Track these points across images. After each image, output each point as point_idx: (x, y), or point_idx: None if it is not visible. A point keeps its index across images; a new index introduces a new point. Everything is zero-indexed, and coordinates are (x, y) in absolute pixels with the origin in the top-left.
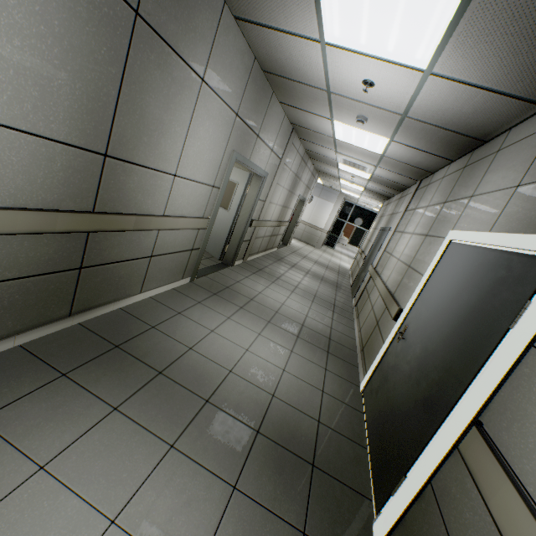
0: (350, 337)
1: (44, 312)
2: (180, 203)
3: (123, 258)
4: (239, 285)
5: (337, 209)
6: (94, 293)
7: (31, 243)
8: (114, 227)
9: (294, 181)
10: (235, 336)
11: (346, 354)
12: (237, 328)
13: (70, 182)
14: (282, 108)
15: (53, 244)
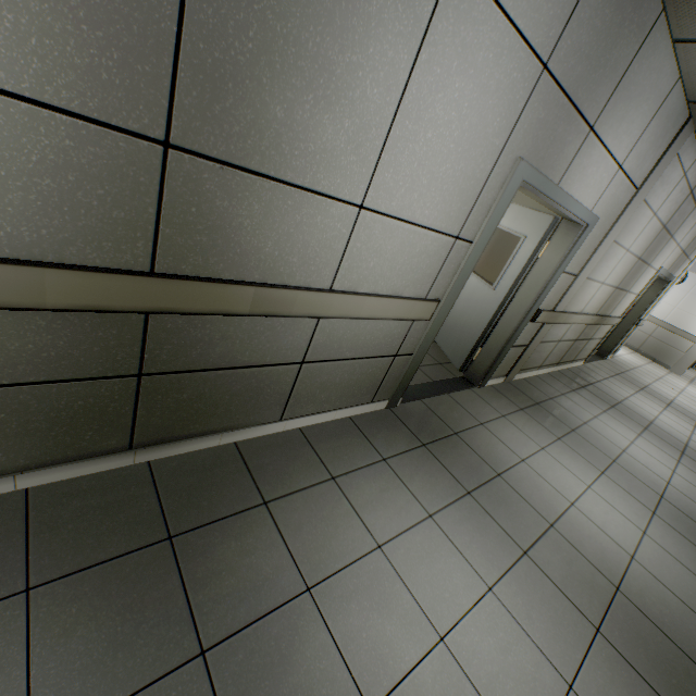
0: None
1: (73, 441)
2: (372, 268)
3: (237, 362)
4: (482, 432)
5: None
6: (178, 416)
7: (7, 324)
8: (200, 306)
9: (655, 239)
10: (427, 577)
11: None
12: (439, 553)
13: (78, 202)
14: (675, 60)
15: (63, 330)
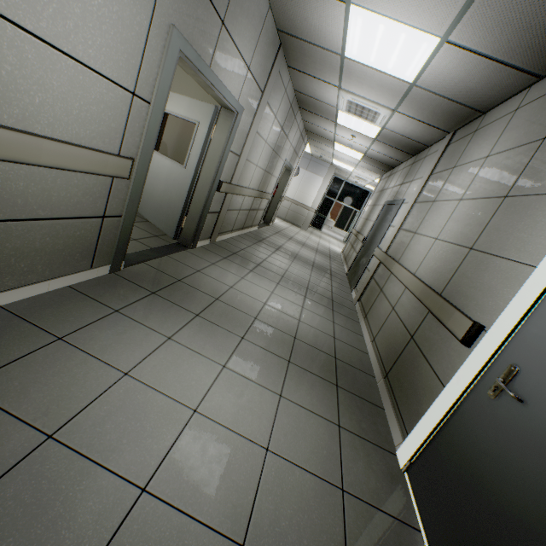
0: (361, 351)
1: None
2: (39, 105)
3: None
4: (200, 276)
5: (327, 185)
6: None
7: None
8: None
9: (280, 137)
10: (175, 378)
11: (362, 385)
12: (182, 360)
13: None
14: None
15: None
